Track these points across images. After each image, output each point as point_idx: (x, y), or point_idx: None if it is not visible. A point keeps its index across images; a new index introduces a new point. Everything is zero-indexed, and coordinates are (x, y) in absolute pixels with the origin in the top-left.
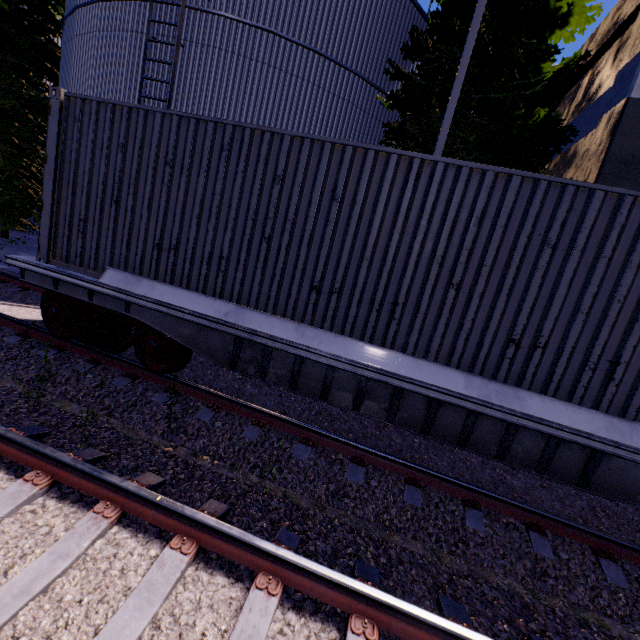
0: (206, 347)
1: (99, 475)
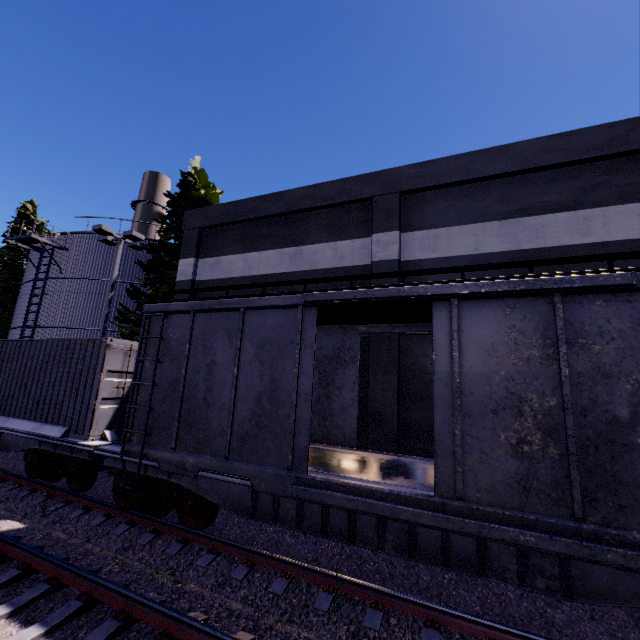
0: None
1: None
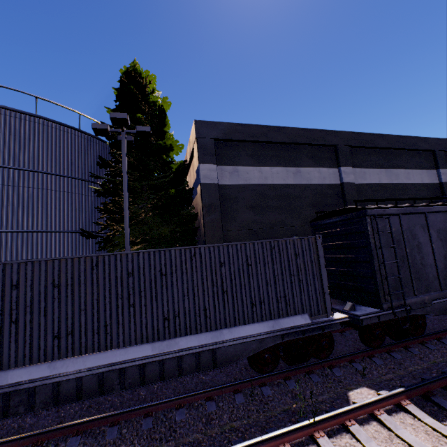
0: None
1: None
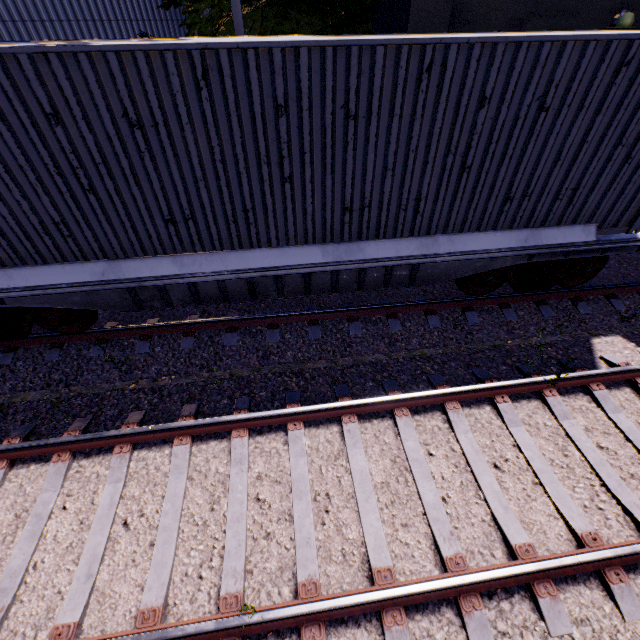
0: (105, 303)
1: (102, 436)
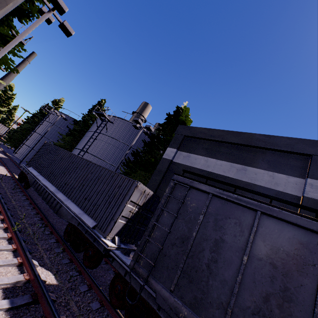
0: (31, 181)
1: None
